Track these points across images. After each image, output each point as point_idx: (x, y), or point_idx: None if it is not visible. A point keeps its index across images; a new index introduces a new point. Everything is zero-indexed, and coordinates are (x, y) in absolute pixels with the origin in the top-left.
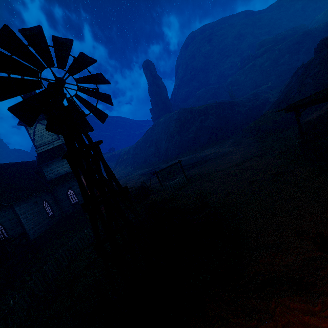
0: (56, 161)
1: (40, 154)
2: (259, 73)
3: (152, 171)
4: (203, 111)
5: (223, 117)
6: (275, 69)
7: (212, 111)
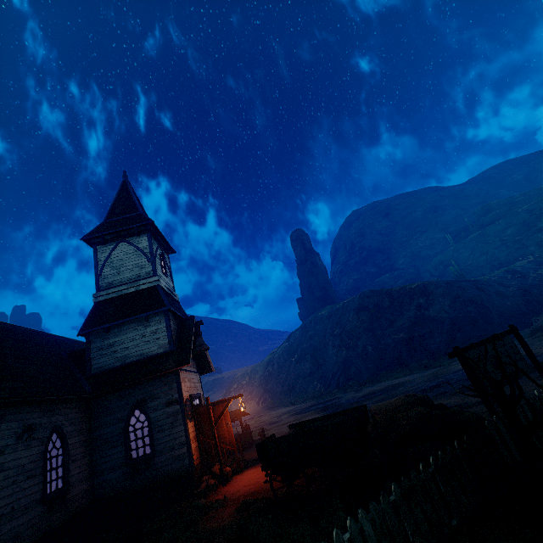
0: (130, 323)
1: (100, 303)
2: (498, 245)
3: (326, 404)
4: (418, 290)
5: (468, 300)
6: (532, 237)
7: (440, 291)
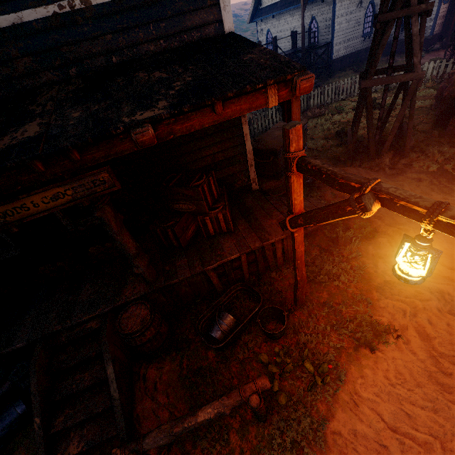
0: None
1: None
2: None
3: None
4: None
5: None
6: None
7: None
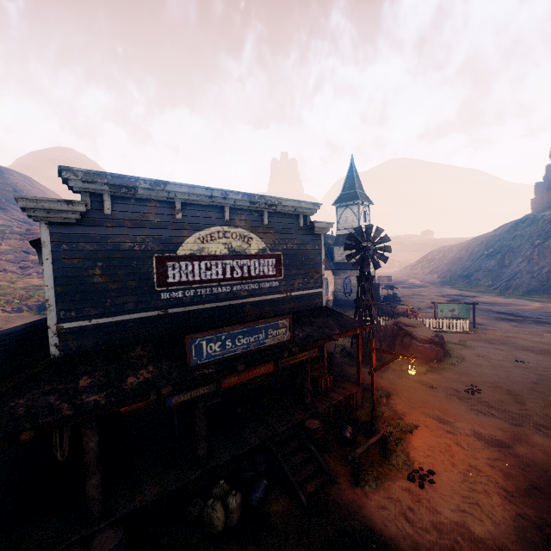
0: None
1: (338, 236)
2: None
3: (458, 298)
4: None
5: None
6: None
7: None
